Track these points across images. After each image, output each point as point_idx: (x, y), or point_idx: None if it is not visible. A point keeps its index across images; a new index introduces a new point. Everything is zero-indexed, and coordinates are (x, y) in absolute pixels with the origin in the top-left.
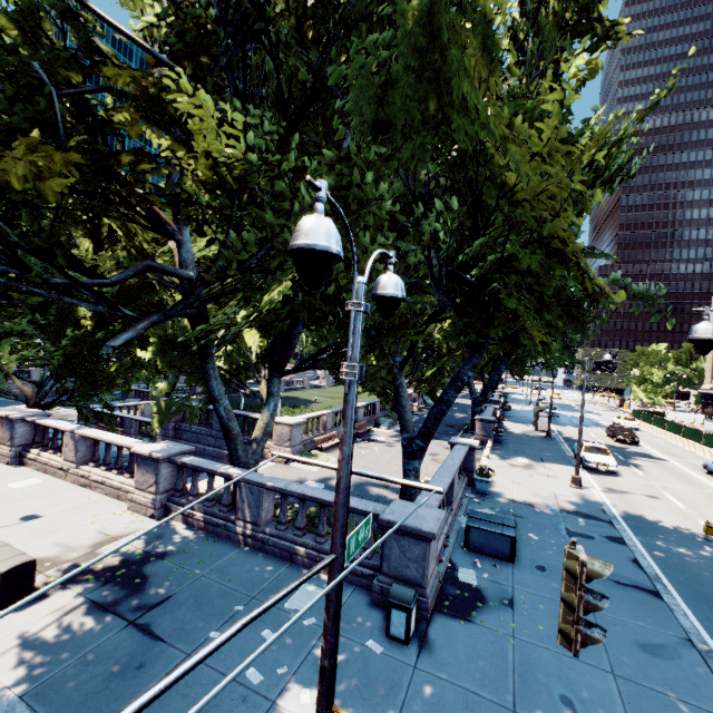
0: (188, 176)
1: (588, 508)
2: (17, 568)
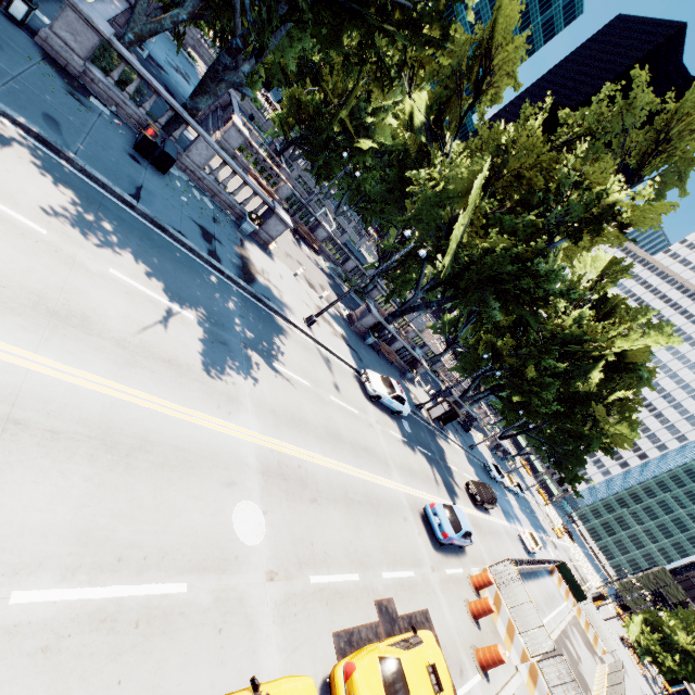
0: None
1: (265, 291)
2: None
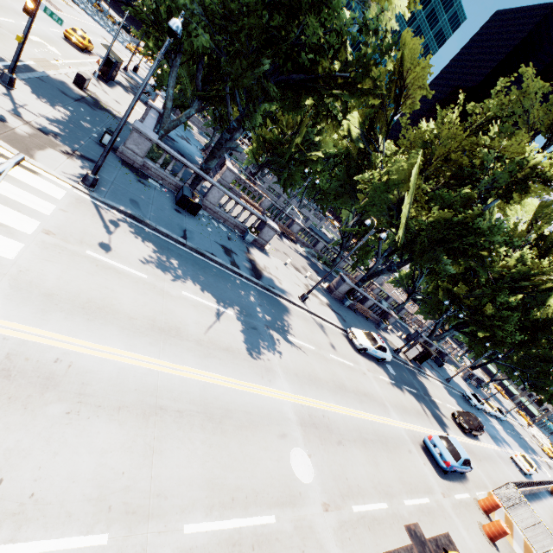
0: None
1: (270, 282)
2: (81, 76)
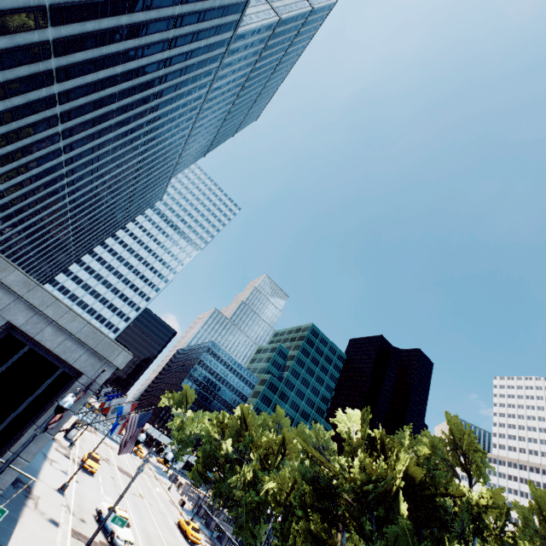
0: (350, 522)
1: None
2: None
